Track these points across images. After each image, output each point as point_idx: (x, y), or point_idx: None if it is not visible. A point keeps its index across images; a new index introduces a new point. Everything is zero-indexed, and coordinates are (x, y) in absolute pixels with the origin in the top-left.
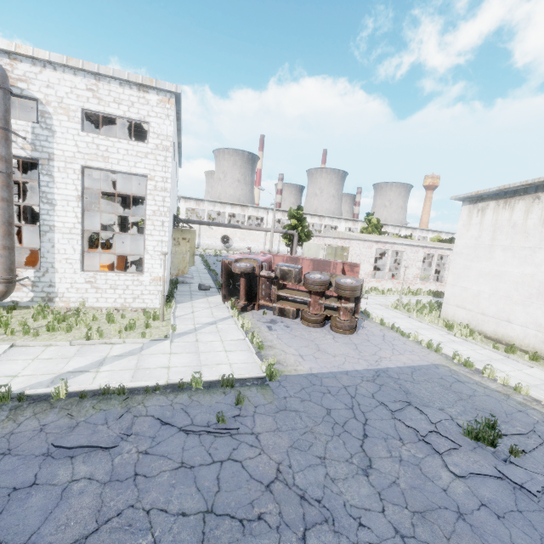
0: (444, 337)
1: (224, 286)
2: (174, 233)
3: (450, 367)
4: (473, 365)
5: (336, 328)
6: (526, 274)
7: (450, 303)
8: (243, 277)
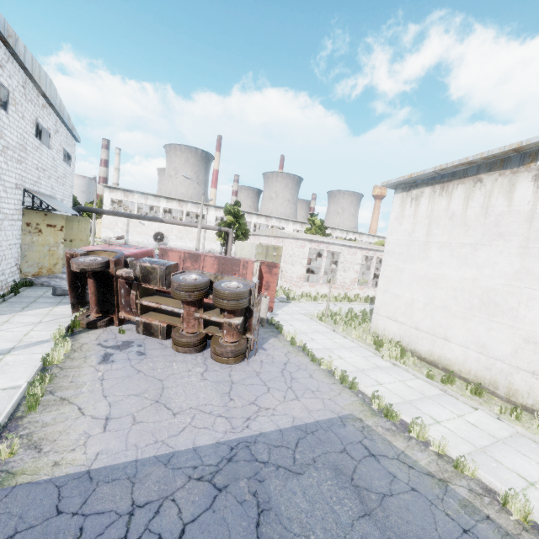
0: (369, 360)
1: (71, 290)
2: (28, 216)
3: (363, 421)
4: (396, 415)
5: (215, 355)
6: (466, 279)
7: (380, 313)
8: (91, 277)
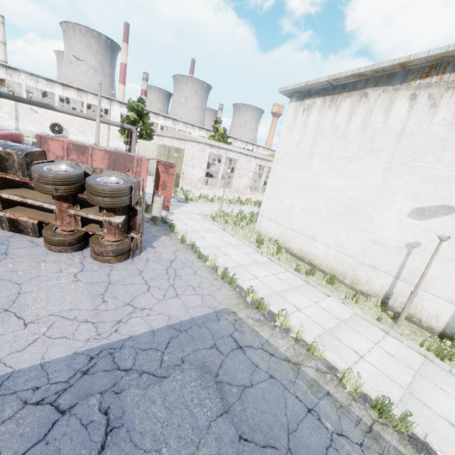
0: (250, 257)
1: None
2: None
3: (237, 314)
4: (266, 307)
5: (94, 254)
6: (338, 189)
7: (265, 215)
8: None
